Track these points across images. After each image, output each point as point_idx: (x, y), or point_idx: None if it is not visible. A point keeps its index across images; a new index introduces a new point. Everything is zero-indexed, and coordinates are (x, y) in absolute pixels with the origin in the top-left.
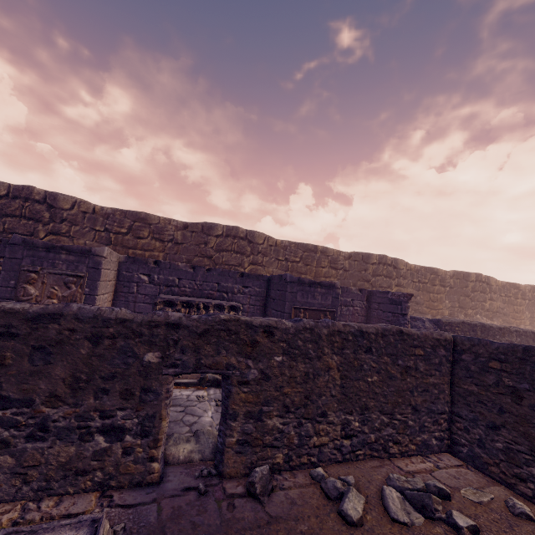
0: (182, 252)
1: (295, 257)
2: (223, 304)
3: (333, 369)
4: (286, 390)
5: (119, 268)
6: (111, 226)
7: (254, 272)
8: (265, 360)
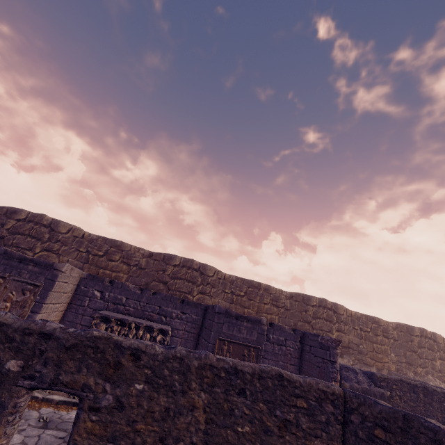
0: (143, 275)
1: (240, 291)
2: (153, 326)
3: (199, 409)
4: (139, 426)
5: (79, 283)
6: (92, 249)
7: (201, 301)
8: (124, 386)
